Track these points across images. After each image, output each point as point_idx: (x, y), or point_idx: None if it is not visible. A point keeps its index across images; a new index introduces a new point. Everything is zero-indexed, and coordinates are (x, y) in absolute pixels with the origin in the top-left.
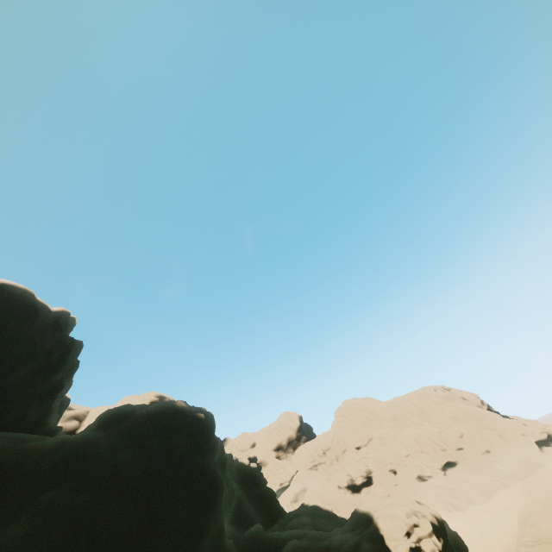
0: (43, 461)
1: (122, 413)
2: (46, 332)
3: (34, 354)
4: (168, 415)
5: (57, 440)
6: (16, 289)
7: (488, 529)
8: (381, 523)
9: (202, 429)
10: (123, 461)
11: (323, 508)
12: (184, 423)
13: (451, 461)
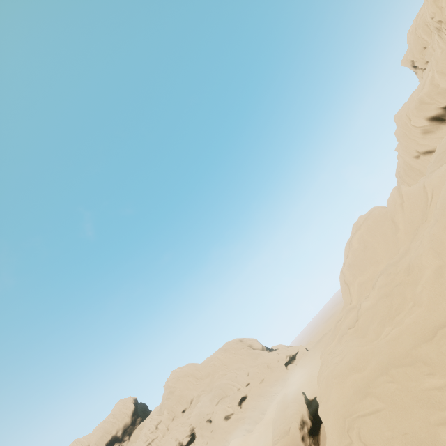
0: None
1: None
2: None
3: None
4: None
5: None
6: None
7: (264, 438)
8: None
9: None
10: None
11: None
12: None
13: (243, 396)
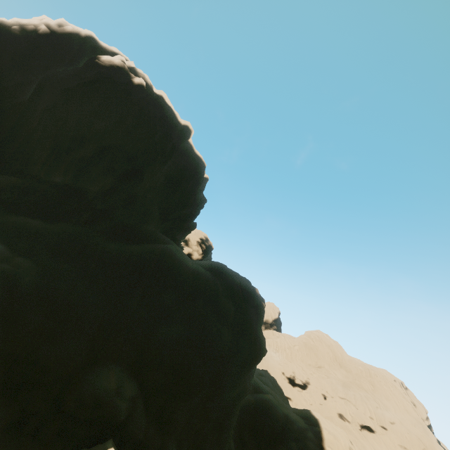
0: (195, 278)
1: (224, 271)
2: (201, 193)
3: (193, 204)
4: (252, 295)
5: (200, 269)
6: (201, 161)
7: None
8: (325, 433)
9: (262, 313)
10: (232, 310)
11: (277, 382)
12: (256, 304)
13: (372, 428)
